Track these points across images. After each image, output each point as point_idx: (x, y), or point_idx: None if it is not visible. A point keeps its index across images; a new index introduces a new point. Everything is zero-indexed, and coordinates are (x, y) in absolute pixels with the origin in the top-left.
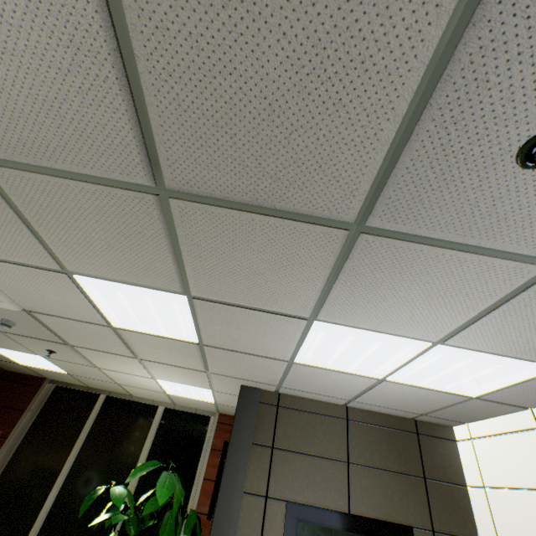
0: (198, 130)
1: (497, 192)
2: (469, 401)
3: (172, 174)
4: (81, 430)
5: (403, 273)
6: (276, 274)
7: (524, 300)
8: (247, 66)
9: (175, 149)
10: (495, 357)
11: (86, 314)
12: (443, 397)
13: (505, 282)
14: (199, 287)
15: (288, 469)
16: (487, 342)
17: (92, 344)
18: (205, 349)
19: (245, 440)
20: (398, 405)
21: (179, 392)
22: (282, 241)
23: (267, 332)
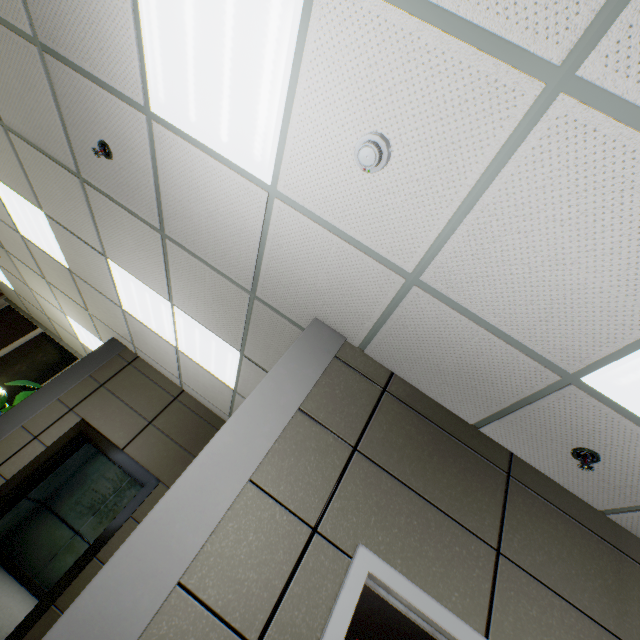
0: (4, 96)
1: (110, 171)
2: (237, 397)
3: (4, 116)
4: (7, 346)
5: (116, 222)
6: (71, 205)
7: (174, 264)
8: (6, 74)
9: (0, 103)
10: (205, 329)
11: (5, 215)
12: (221, 386)
13: (157, 244)
14: (45, 206)
15: (102, 403)
16: (190, 308)
17: (17, 253)
18: (75, 278)
19: (86, 370)
20: (209, 396)
21: (87, 341)
22: (60, 178)
23: (94, 264)
